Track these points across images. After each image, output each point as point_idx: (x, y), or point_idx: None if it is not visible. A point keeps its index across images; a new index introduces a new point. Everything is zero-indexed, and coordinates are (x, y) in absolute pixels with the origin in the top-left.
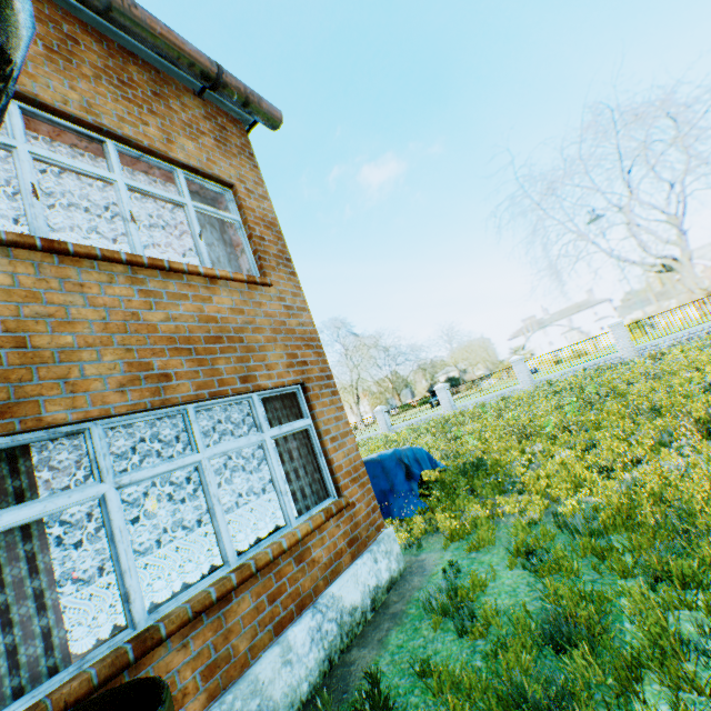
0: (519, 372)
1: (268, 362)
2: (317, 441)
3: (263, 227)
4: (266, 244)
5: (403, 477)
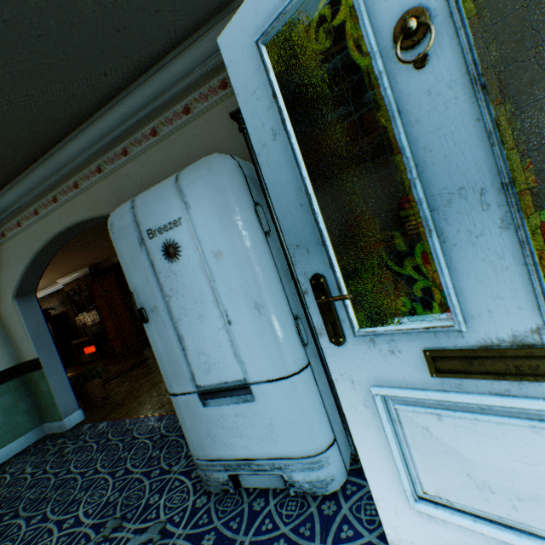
0: None
1: None
2: None
3: None
4: None
5: None
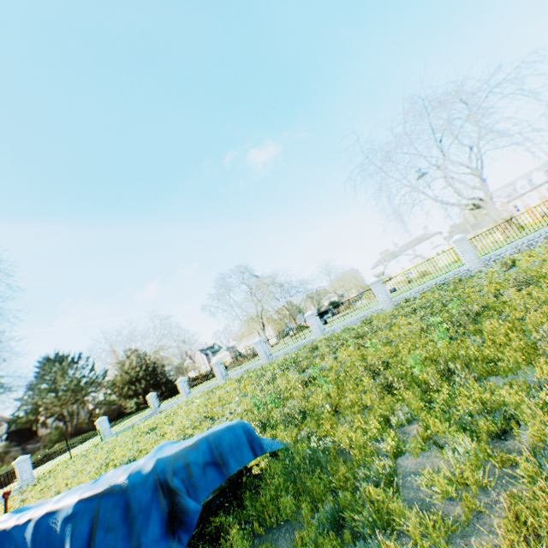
0: (378, 293)
1: None
2: None
3: None
4: None
5: (161, 527)
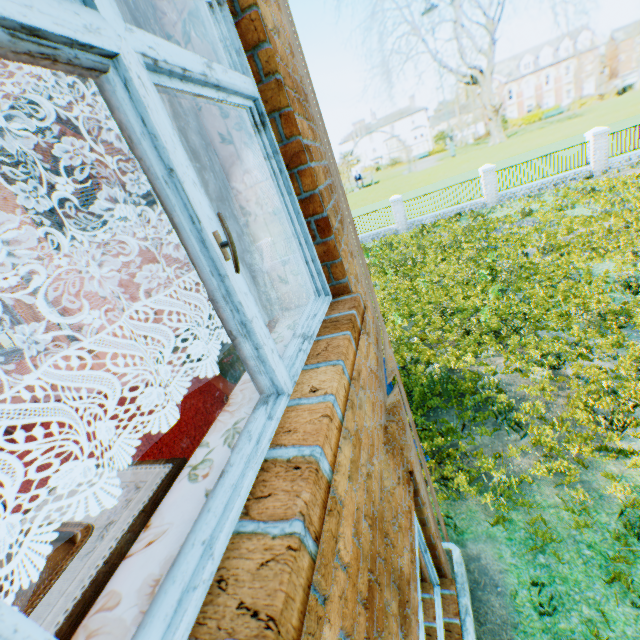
0: (397, 213)
1: (391, 500)
2: (422, 538)
3: (296, 104)
4: (315, 171)
5: None
